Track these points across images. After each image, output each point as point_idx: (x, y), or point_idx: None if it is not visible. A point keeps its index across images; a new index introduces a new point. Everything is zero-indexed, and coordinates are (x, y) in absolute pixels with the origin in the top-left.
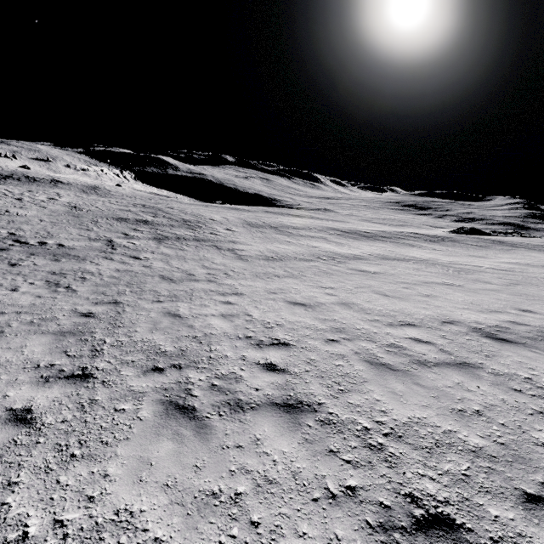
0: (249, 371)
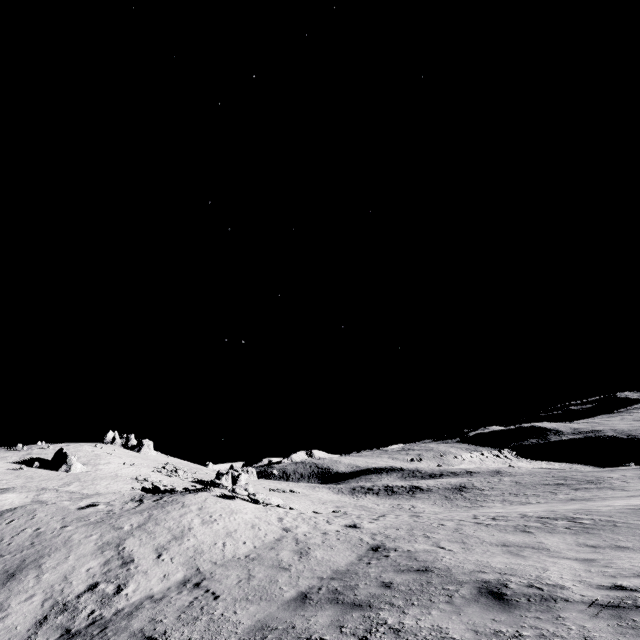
0: (608, 497)
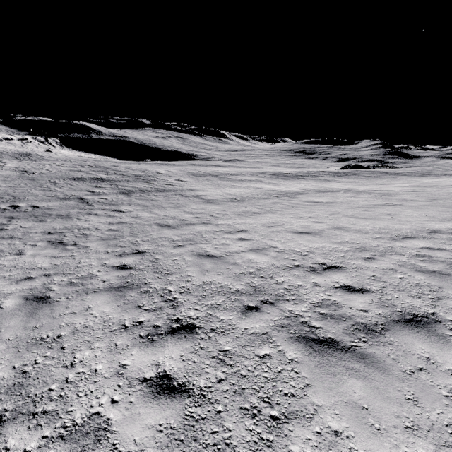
0: (337, 296)
